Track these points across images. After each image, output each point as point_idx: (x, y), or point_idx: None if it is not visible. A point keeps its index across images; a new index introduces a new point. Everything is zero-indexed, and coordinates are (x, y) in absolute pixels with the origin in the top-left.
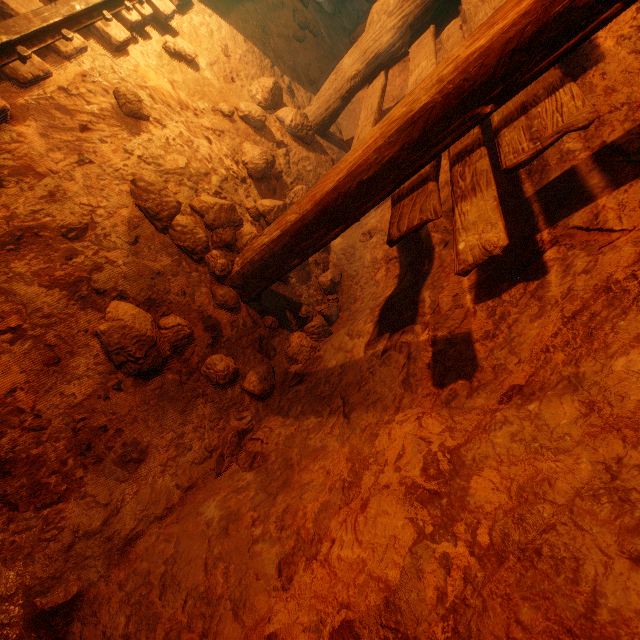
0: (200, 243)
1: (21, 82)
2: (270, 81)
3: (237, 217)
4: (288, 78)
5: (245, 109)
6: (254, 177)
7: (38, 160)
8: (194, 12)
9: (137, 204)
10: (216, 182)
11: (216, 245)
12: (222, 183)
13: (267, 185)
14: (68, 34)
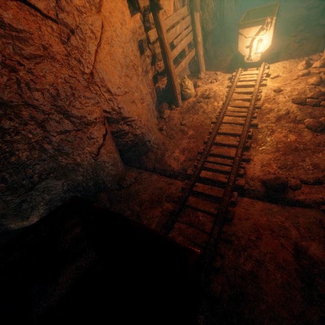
0: (317, 101)
1: (259, 99)
2: (303, 62)
3: (323, 92)
4: (305, 57)
5: (301, 73)
6: (317, 85)
7: (270, 108)
8: (270, 67)
9: (295, 103)
10: (308, 91)
11: (320, 101)
12: (309, 91)
13: (323, 85)
14: (260, 88)
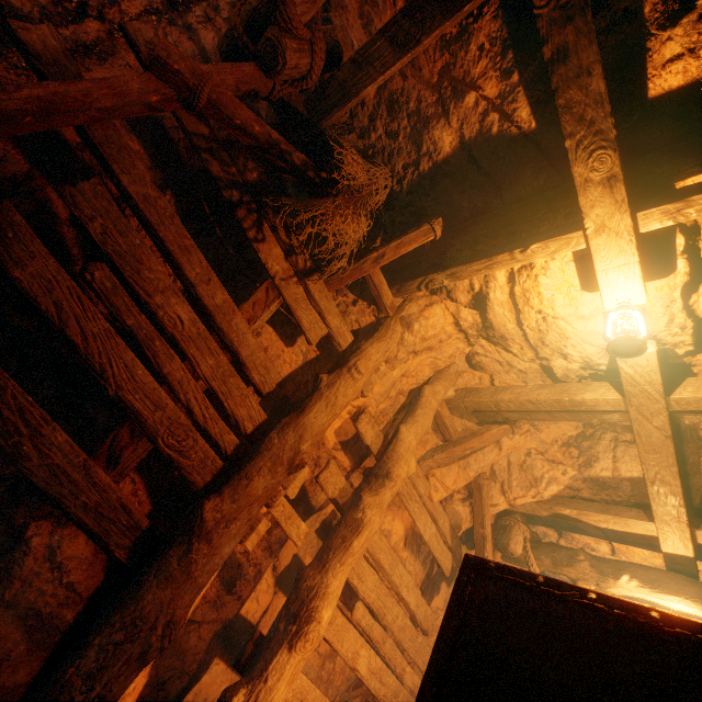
0: None
1: None
2: None
3: None
4: None
5: None
6: None
7: None
8: None
9: None
10: None
11: None
12: None
13: None
14: None
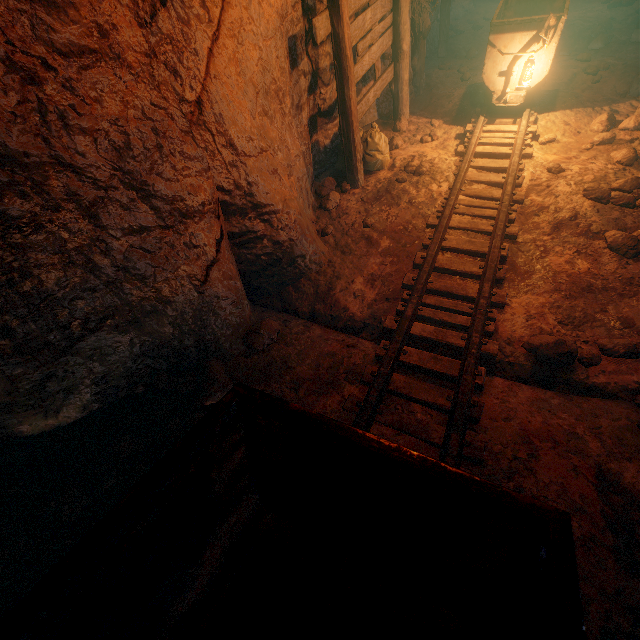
0: (630, 198)
1: (520, 185)
2: (604, 116)
3: None
4: (605, 107)
5: (598, 139)
6: (629, 165)
7: (541, 204)
8: (539, 121)
9: (589, 198)
10: (611, 177)
11: (636, 198)
12: (614, 176)
13: (638, 165)
14: (521, 162)
